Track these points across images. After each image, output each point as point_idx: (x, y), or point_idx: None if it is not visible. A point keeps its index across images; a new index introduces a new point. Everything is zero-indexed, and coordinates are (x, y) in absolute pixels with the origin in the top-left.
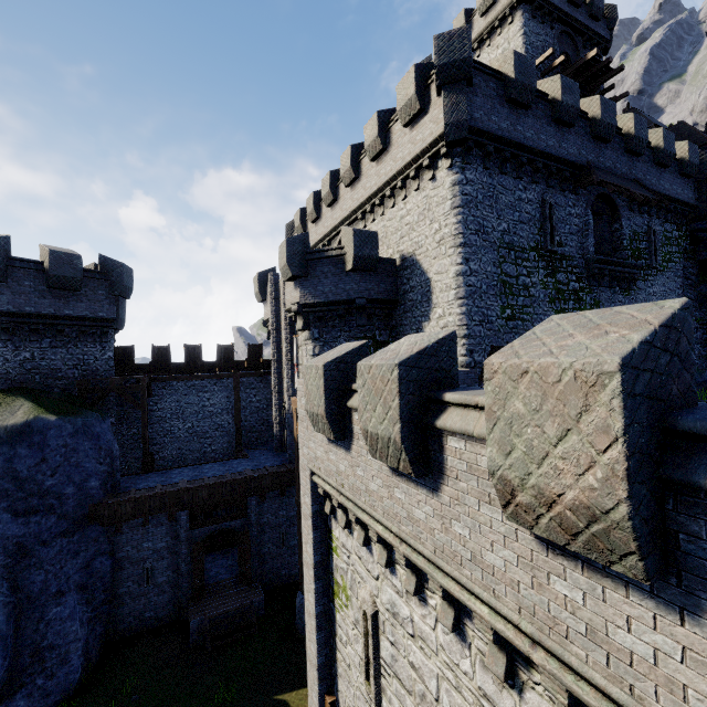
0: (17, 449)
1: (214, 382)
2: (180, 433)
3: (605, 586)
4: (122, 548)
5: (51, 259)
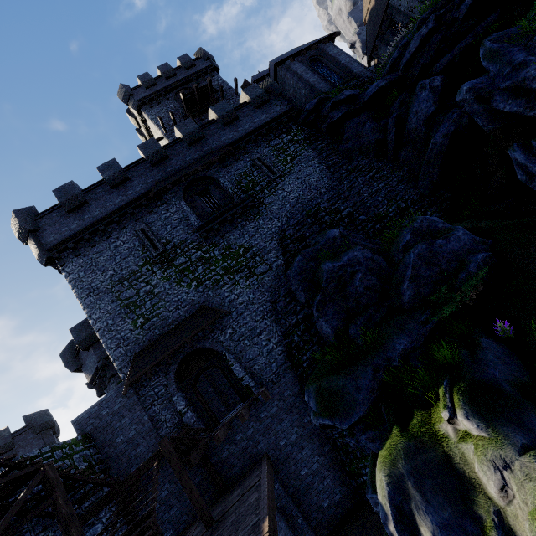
0: None
1: None
2: None
3: None
4: None
5: None
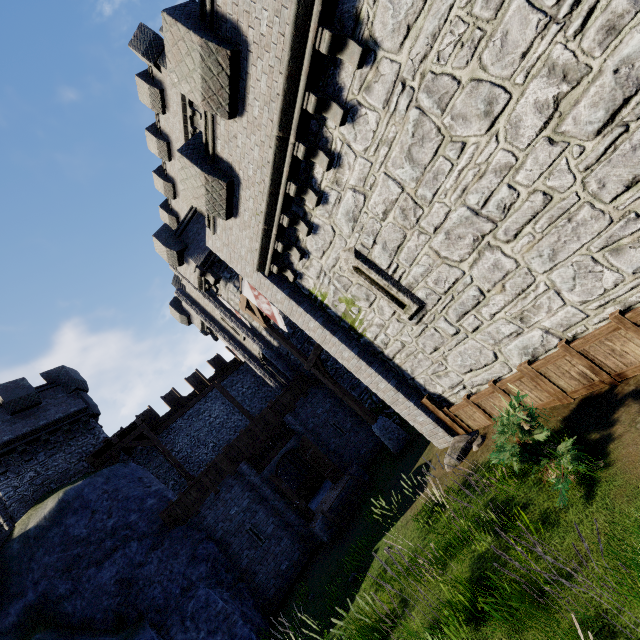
0: (65, 523)
1: (204, 401)
2: (209, 456)
3: None
4: (215, 529)
5: None
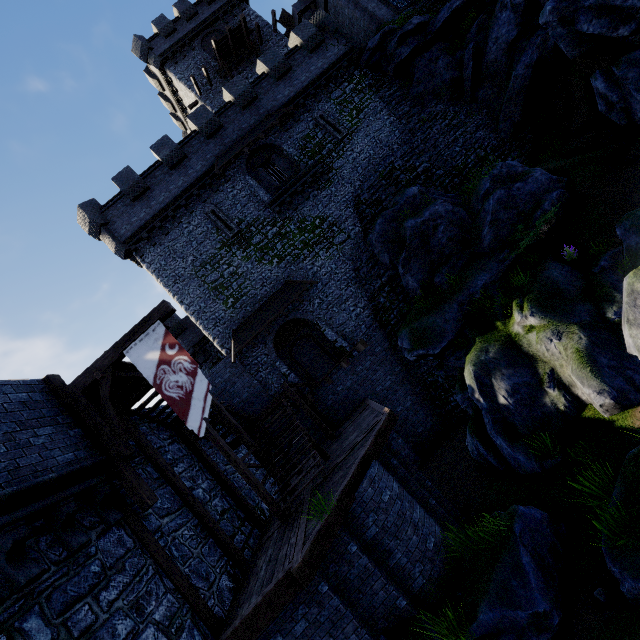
0: None
1: None
2: None
3: None
4: None
5: None
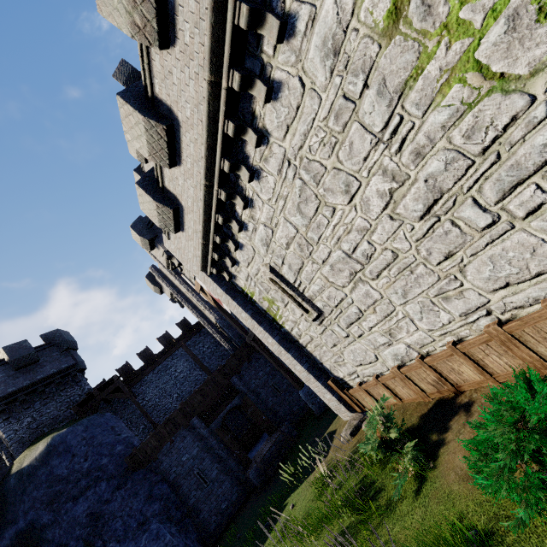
0: (51, 464)
1: (171, 358)
2: (174, 405)
3: (178, 2)
4: (169, 473)
5: (6, 352)
